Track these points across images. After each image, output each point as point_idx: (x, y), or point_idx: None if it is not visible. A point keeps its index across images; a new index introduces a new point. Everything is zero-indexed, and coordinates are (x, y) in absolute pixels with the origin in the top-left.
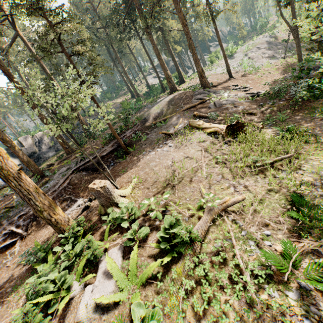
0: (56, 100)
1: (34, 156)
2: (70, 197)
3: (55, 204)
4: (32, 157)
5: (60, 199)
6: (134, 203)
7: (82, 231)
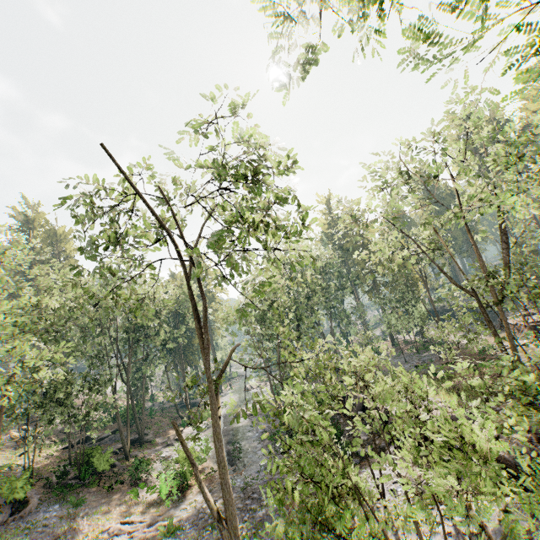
0: None
1: None
2: None
3: None
4: None
5: None
6: None
7: None
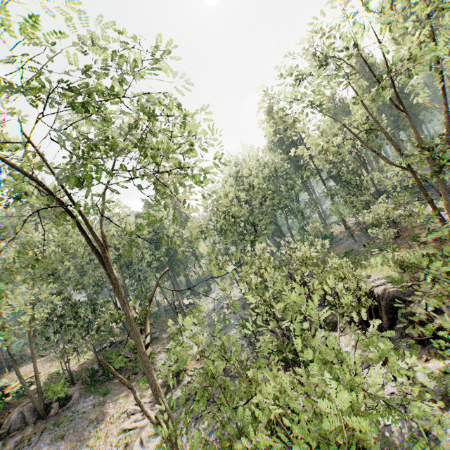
0: None
1: None
2: None
3: None
4: None
5: None
6: None
7: None
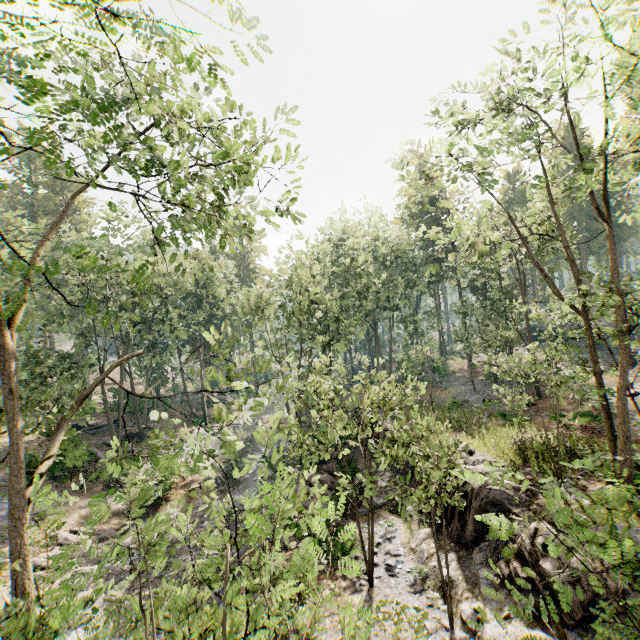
0: None
1: None
2: None
3: None
4: None
5: None
6: None
7: None
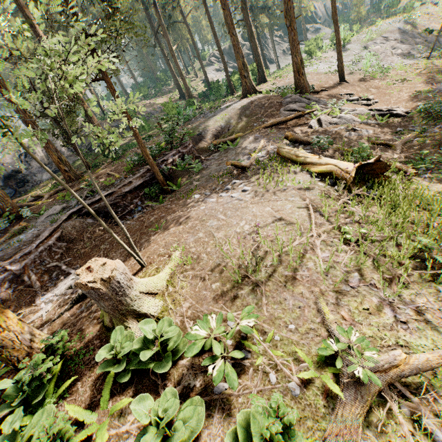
0: (3, 67)
1: (17, 178)
2: (59, 265)
3: (1, 307)
4: (14, 179)
5: (38, 268)
6: (173, 331)
7: (58, 366)
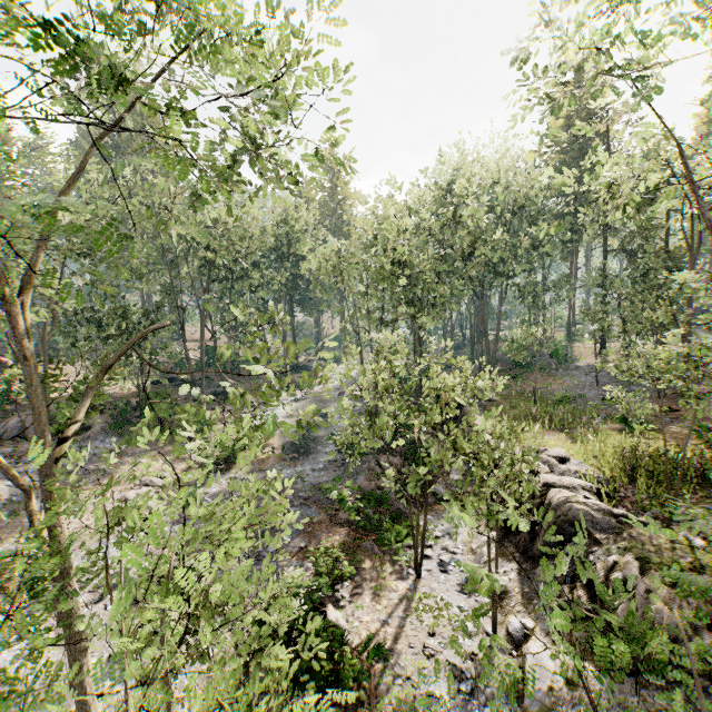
0: None
1: None
2: None
3: None
4: None
5: None
6: None
7: None
